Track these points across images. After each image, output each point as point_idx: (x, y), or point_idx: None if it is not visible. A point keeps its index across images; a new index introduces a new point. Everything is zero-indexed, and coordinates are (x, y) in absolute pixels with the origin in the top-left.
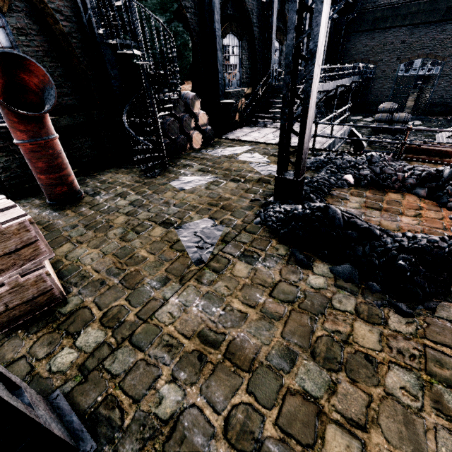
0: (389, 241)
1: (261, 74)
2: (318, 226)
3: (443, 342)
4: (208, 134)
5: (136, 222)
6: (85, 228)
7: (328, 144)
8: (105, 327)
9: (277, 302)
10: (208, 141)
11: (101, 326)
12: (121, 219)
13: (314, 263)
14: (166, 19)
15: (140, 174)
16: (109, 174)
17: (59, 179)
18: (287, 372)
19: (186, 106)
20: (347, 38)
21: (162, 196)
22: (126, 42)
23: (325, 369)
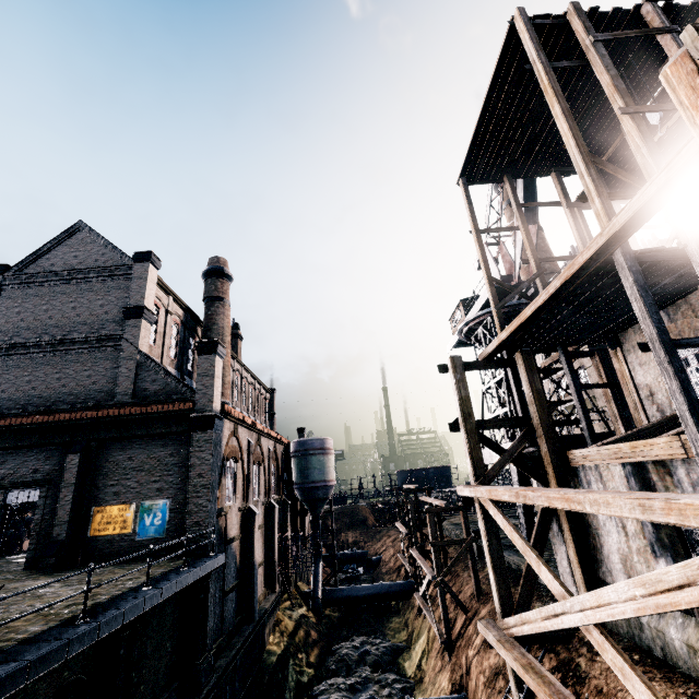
0: None
1: None
2: None
3: None
4: None
5: None
6: None
7: None
8: None
9: None
10: None
11: None
12: None
13: None
14: None
15: None
16: None
17: None
18: None
19: (26, 524)
20: None
21: (3, 559)
22: None
23: None
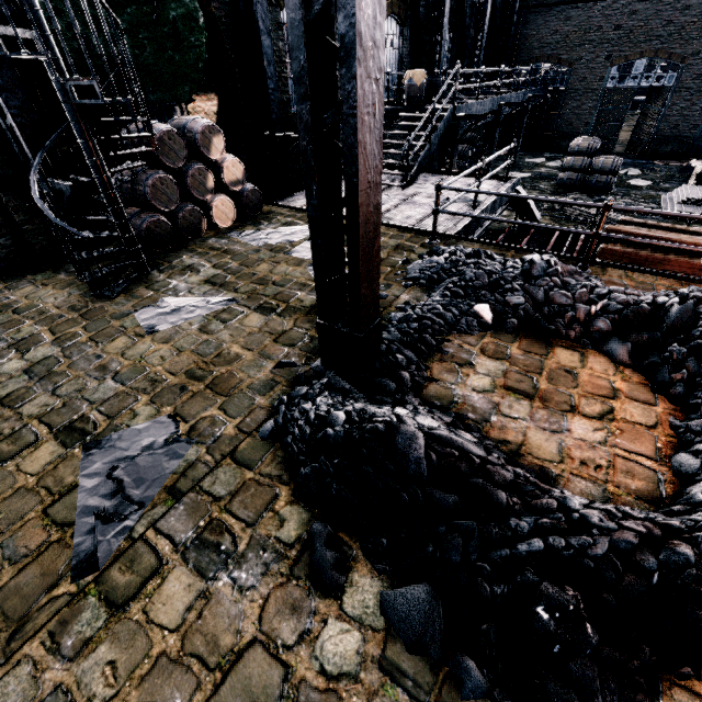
0: (525, 527)
1: None
2: (371, 474)
3: None
4: (249, 199)
5: (9, 427)
6: None
7: (464, 224)
8: None
9: None
10: (250, 212)
11: None
12: None
13: (352, 572)
14: None
15: (88, 288)
16: (27, 288)
17: None
18: None
19: (194, 148)
20: (524, 17)
21: (103, 350)
22: None
23: None
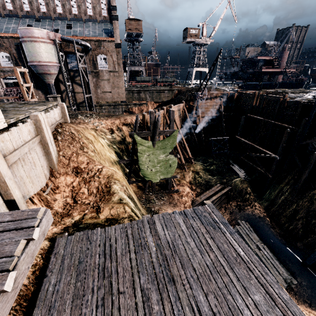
0: None
1: None
2: None
3: None
4: None
5: None
6: None
7: None
8: None
9: None
10: None
11: None
12: None
13: None
14: None
15: None
16: None
17: None
18: None
19: None
20: None
21: None
22: None
23: None
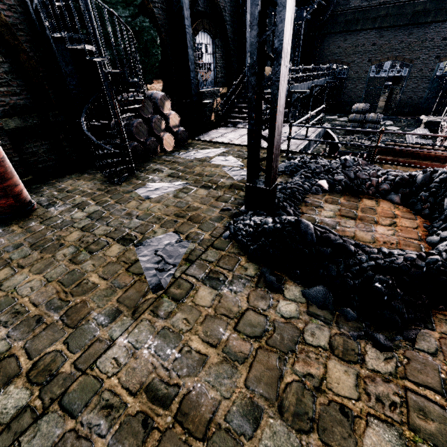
0: (364, 258)
1: (236, 73)
2: (289, 242)
3: (426, 383)
4: (181, 136)
5: (91, 239)
6: (31, 248)
7: (303, 146)
8: (32, 384)
9: (243, 338)
10: (181, 143)
11: (27, 383)
12: (75, 236)
13: (285, 284)
14: (129, 13)
15: (104, 180)
16: (69, 181)
17: (2, 190)
18: (249, 437)
19: (155, 107)
20: (320, 39)
21: (125, 206)
22: (78, 36)
23: (295, 429)
